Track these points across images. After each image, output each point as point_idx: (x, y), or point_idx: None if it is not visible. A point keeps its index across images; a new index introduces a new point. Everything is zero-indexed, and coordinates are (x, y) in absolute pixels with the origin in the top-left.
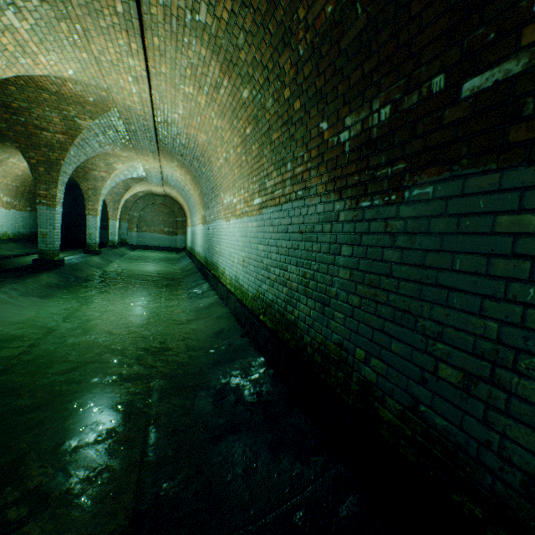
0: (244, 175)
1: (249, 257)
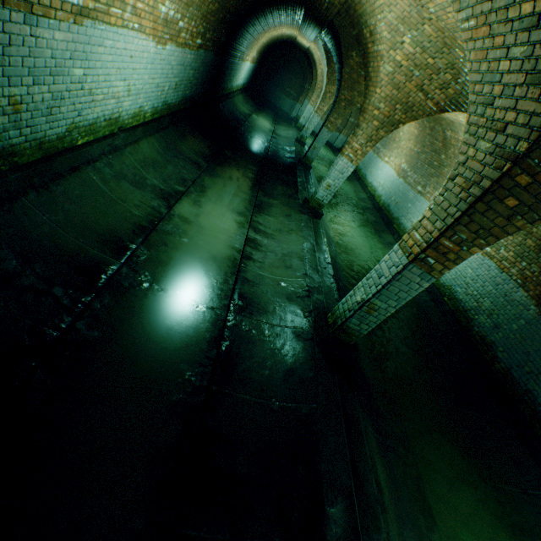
0: None
1: None
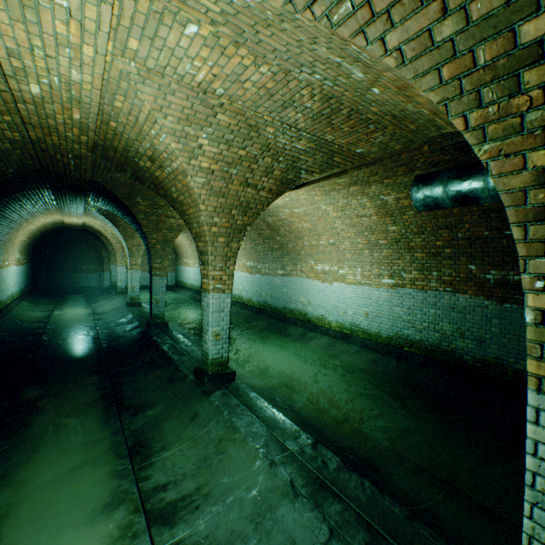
0: (363, 260)
1: (377, 313)
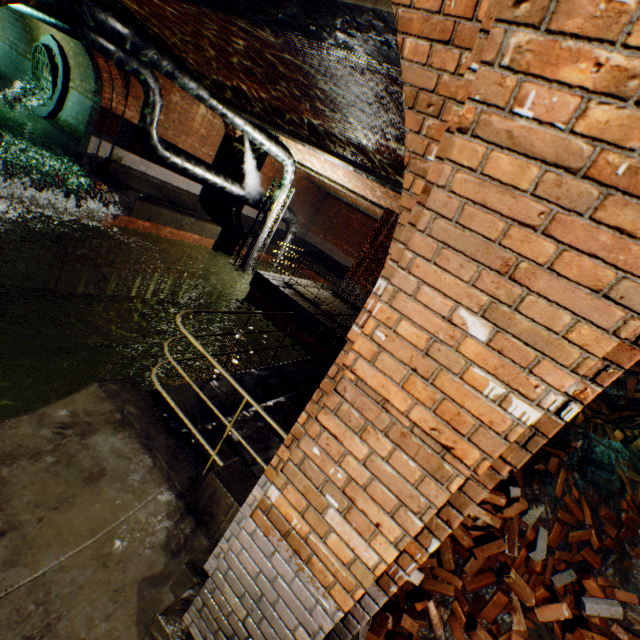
0: None
1: None
